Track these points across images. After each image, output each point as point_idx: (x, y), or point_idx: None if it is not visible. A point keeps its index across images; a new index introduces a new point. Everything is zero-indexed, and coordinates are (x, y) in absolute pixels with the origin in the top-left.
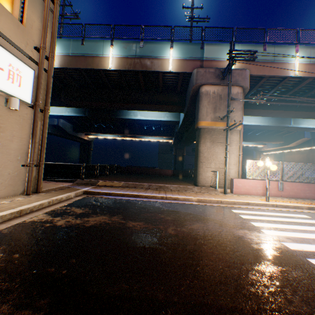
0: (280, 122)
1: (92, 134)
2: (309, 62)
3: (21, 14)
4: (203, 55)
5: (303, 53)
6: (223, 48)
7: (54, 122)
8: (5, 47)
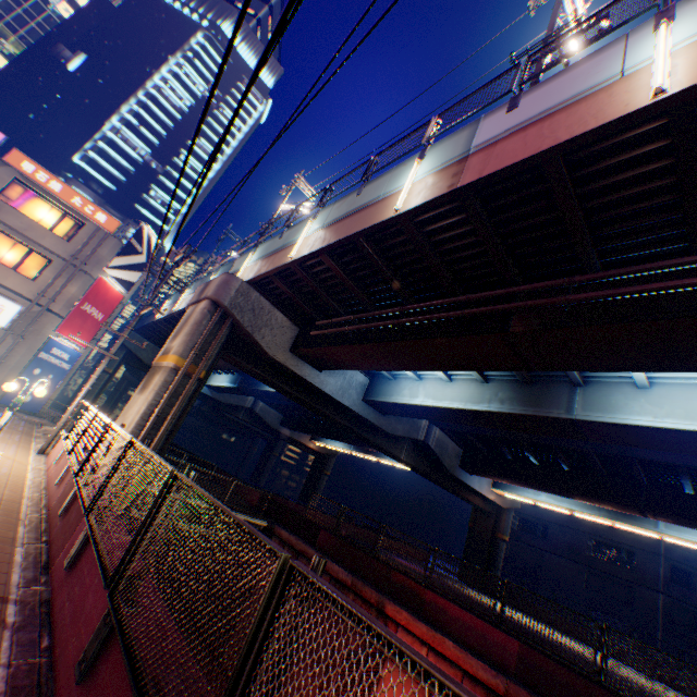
0: (532, 402)
1: (318, 437)
2: (323, 227)
3: (41, 275)
4: (230, 272)
5: (322, 217)
6: (249, 255)
7: (245, 402)
8: (5, 294)
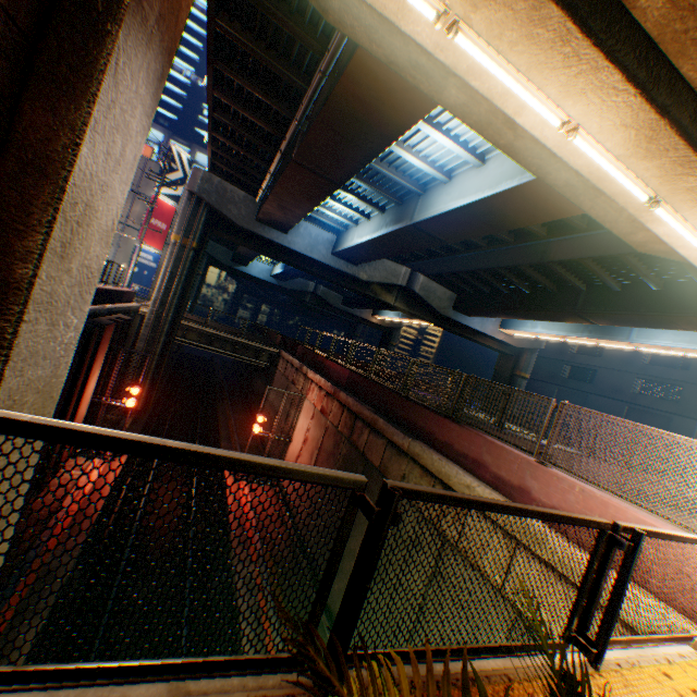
0: (399, 220)
1: (377, 313)
2: None
3: None
4: None
5: None
6: None
7: (307, 288)
8: None
